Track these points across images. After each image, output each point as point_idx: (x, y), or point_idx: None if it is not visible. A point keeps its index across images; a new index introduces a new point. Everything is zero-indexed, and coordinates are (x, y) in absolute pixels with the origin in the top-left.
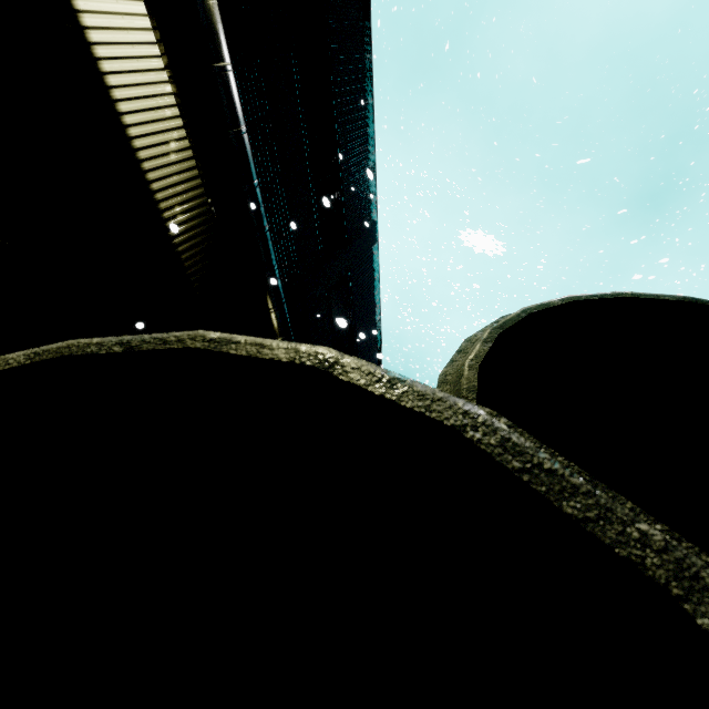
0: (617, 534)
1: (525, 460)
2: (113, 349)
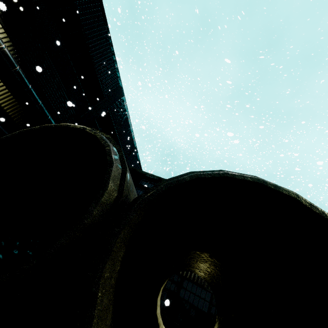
0: None
1: None
2: None
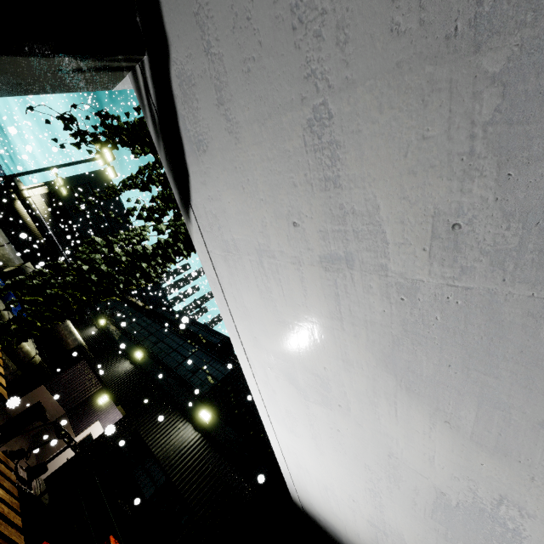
0: None
1: None
2: None
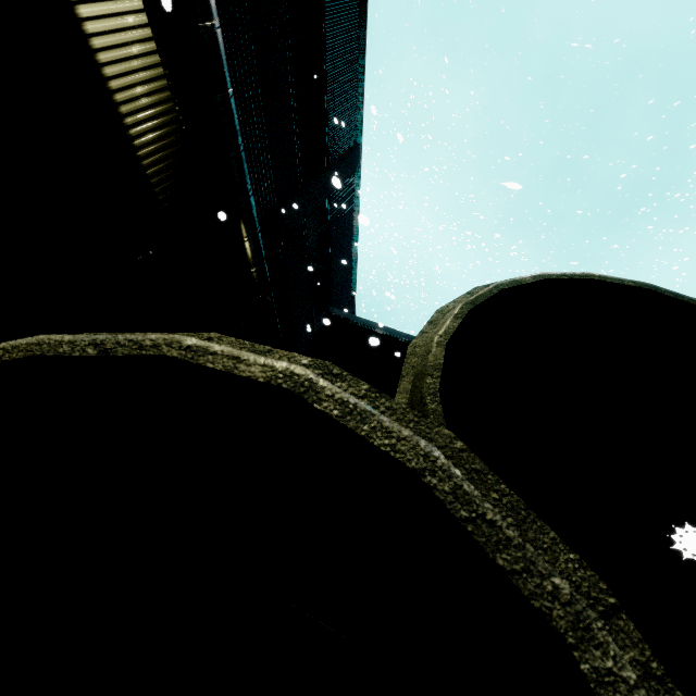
0: (535, 587)
1: (472, 509)
2: (87, 351)
